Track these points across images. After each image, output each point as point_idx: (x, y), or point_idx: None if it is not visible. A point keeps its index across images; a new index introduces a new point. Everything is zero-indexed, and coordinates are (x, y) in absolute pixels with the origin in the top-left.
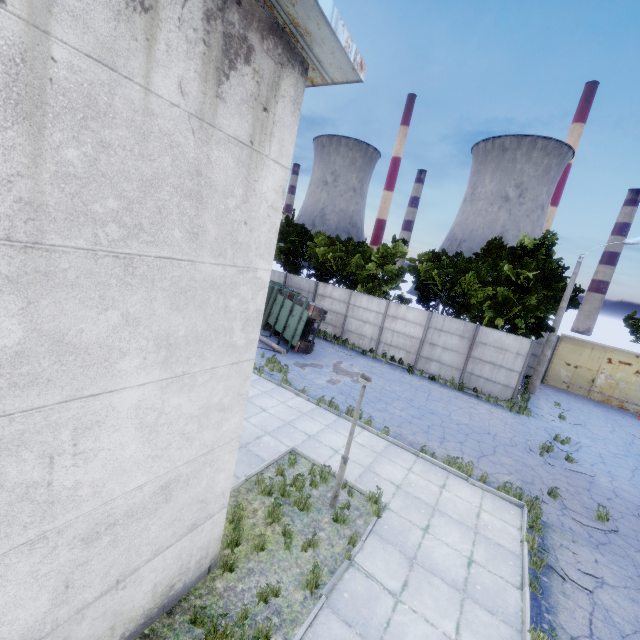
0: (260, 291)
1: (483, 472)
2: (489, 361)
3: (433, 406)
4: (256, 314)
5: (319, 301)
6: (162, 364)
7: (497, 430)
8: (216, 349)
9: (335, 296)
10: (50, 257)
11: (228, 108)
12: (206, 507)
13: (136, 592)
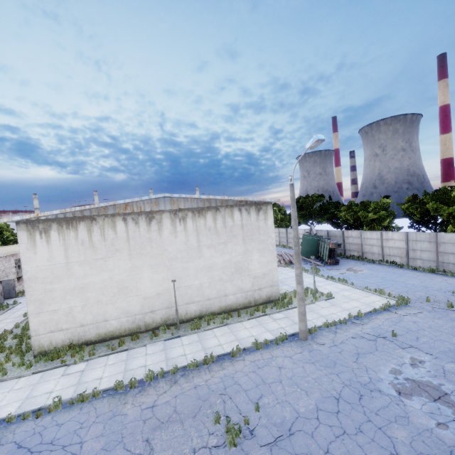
0: (273, 239)
1: (395, 295)
2: (450, 252)
3: (397, 279)
4: (274, 244)
5: (346, 240)
6: (259, 253)
7: (435, 286)
8: (267, 250)
9: (353, 235)
10: (245, 240)
11: (260, 216)
12: (273, 283)
13: (263, 293)
